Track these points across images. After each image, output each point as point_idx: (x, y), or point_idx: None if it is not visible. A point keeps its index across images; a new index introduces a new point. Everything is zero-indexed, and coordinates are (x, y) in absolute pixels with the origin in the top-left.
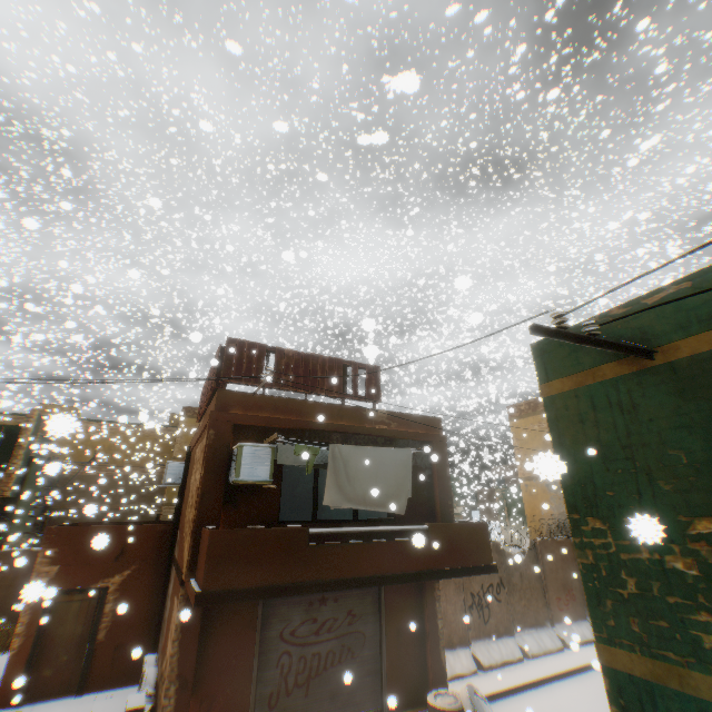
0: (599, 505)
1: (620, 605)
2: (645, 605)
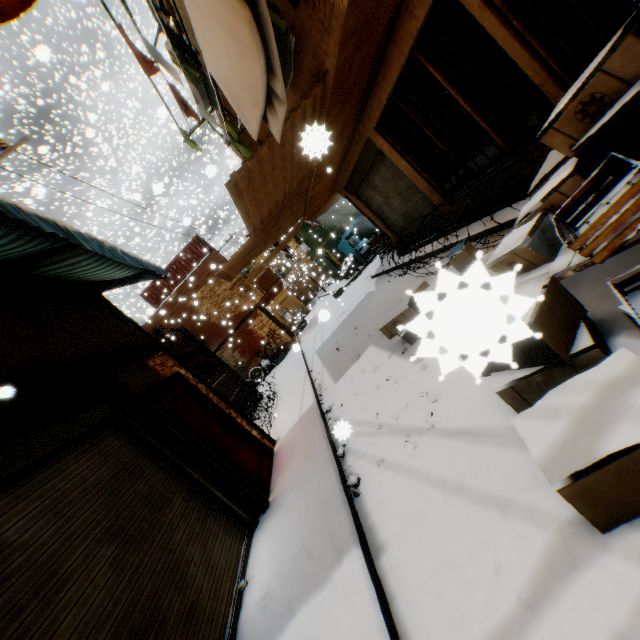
0: (310, 226)
1: (320, 237)
2: (322, 234)
